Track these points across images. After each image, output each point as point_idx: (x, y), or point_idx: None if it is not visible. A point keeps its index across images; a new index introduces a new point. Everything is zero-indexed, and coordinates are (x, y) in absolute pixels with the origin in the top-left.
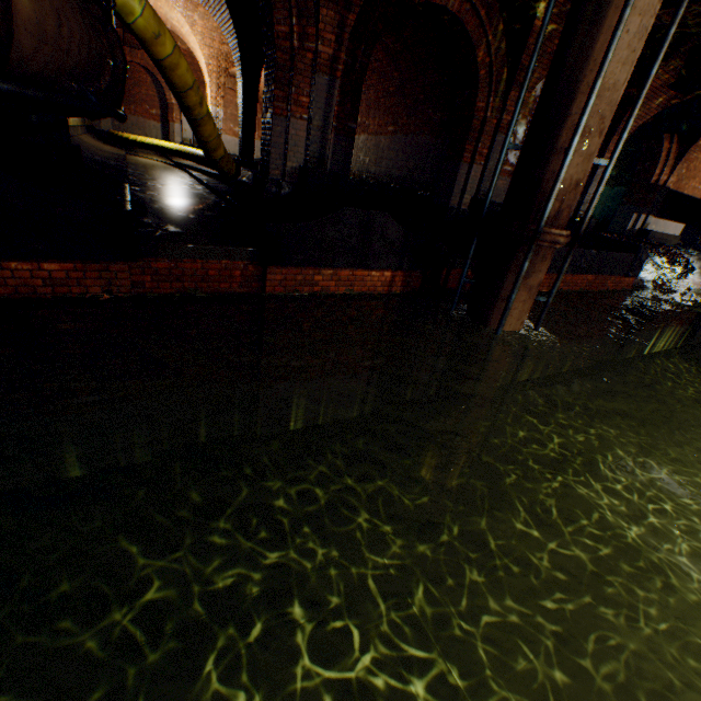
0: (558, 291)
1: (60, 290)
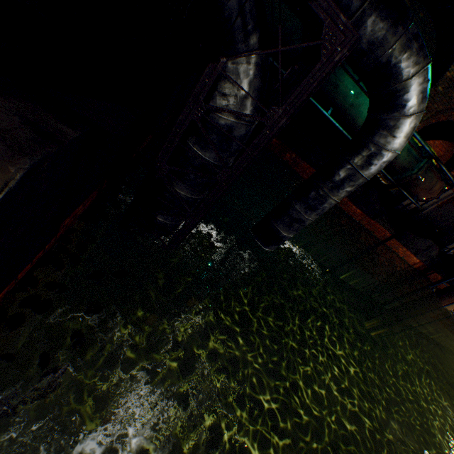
0: None
1: (352, 215)
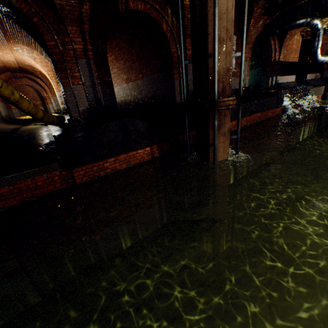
0: (245, 126)
1: None
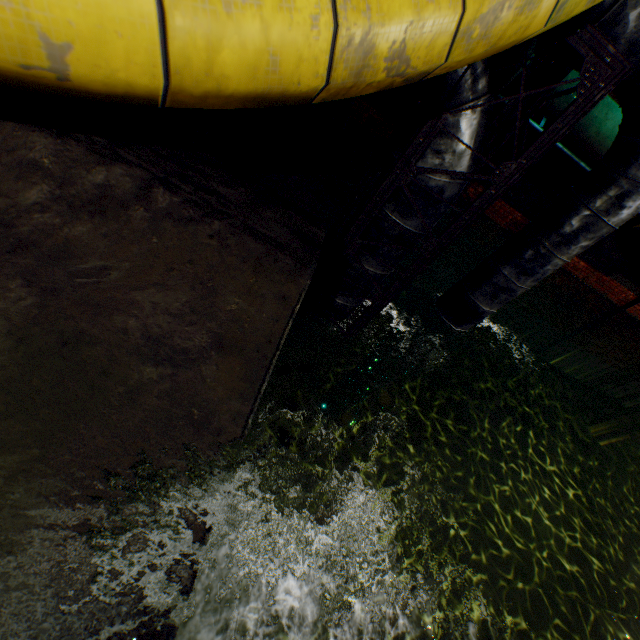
0: None
1: (571, 271)
